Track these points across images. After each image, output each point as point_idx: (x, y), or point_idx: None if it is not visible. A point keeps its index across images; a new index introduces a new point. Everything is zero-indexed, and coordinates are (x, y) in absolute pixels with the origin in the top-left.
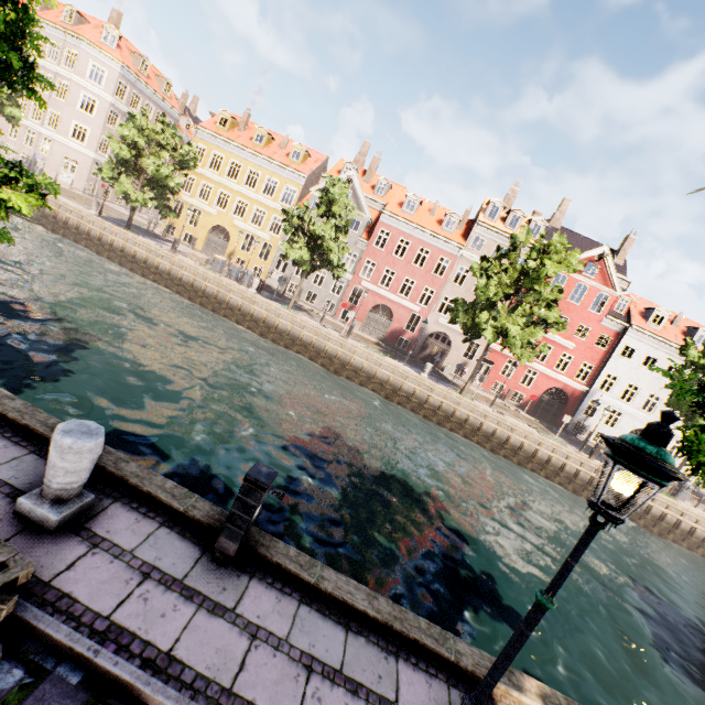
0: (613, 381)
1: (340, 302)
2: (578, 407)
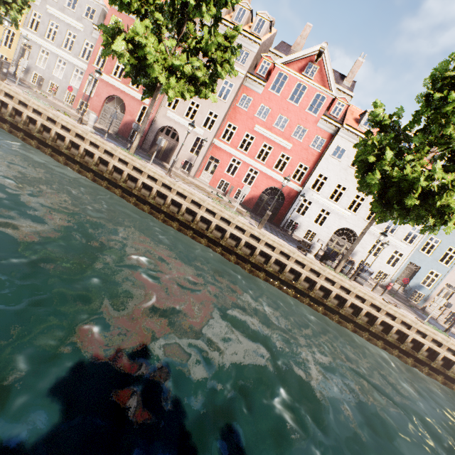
0: (324, 181)
1: (79, 93)
2: (292, 205)
